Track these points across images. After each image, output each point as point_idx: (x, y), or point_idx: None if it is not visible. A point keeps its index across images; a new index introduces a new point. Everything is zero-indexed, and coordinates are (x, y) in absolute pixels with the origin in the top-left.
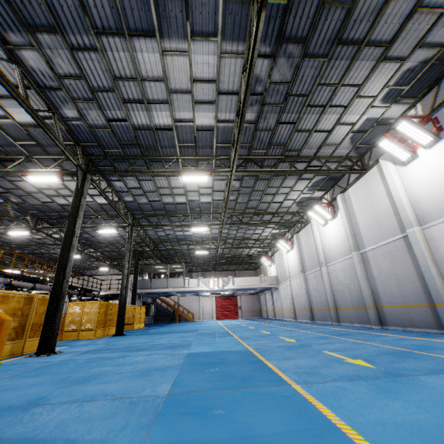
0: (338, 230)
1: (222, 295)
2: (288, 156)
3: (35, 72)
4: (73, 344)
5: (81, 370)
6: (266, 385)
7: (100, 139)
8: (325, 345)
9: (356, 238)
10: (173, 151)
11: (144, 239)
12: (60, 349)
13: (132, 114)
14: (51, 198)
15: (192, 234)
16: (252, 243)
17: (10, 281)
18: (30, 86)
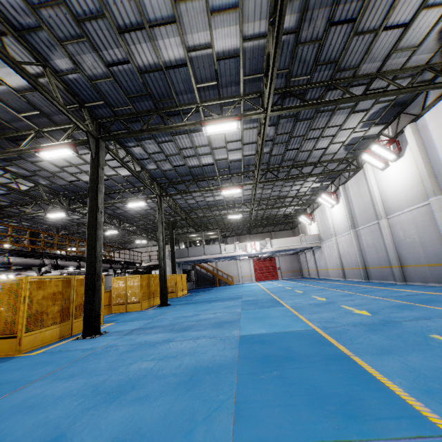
0: (406, 173)
1: (259, 257)
2: (339, 79)
3: (3, 7)
4: (120, 319)
5: (120, 366)
6: (399, 431)
7: (105, 96)
8: (420, 321)
9: (435, 180)
10: (191, 98)
11: (175, 209)
12: (106, 328)
13: (133, 50)
14: (76, 176)
15: (223, 198)
16: (289, 201)
17: (55, 262)
18: (5, 30)
